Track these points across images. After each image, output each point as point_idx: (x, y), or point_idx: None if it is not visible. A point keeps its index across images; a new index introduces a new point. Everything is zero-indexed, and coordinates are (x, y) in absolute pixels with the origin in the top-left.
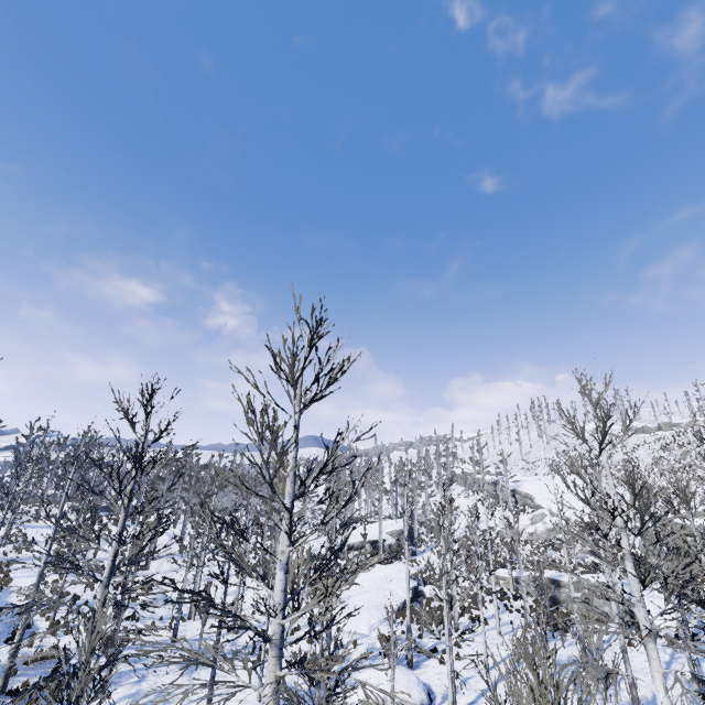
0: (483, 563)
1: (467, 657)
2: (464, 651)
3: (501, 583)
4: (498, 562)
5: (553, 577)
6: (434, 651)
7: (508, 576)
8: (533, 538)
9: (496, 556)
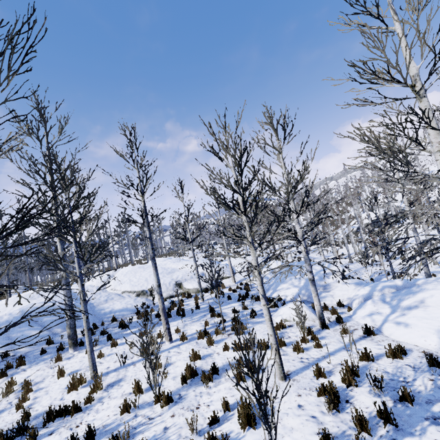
0: None
1: None
2: None
3: None
4: None
5: None
6: None
7: None
8: None
9: None
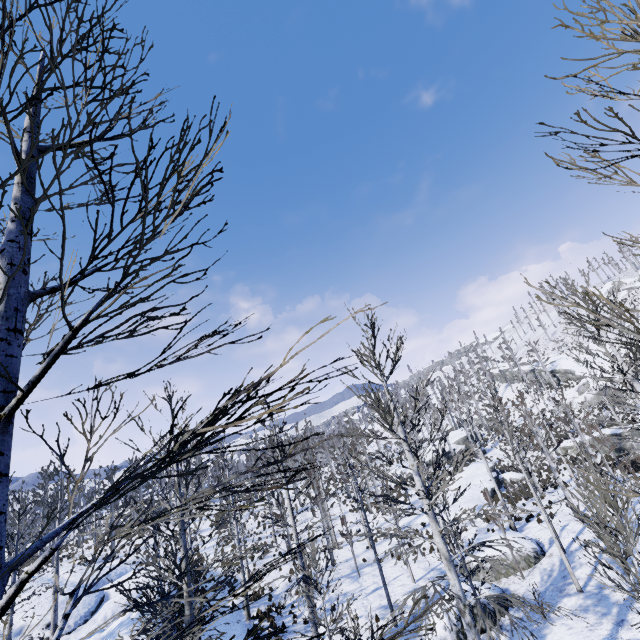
0: (547, 441)
1: (559, 513)
2: (555, 510)
3: (569, 452)
4: (560, 436)
5: (613, 432)
6: (530, 517)
7: (573, 444)
8: (585, 405)
9: (557, 432)
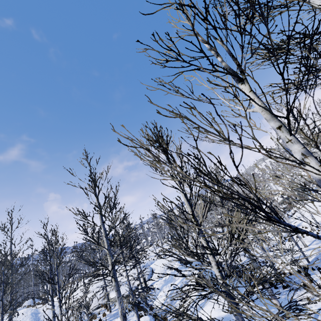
0: None
1: None
2: None
3: None
4: None
5: None
6: None
7: None
8: None
9: None
